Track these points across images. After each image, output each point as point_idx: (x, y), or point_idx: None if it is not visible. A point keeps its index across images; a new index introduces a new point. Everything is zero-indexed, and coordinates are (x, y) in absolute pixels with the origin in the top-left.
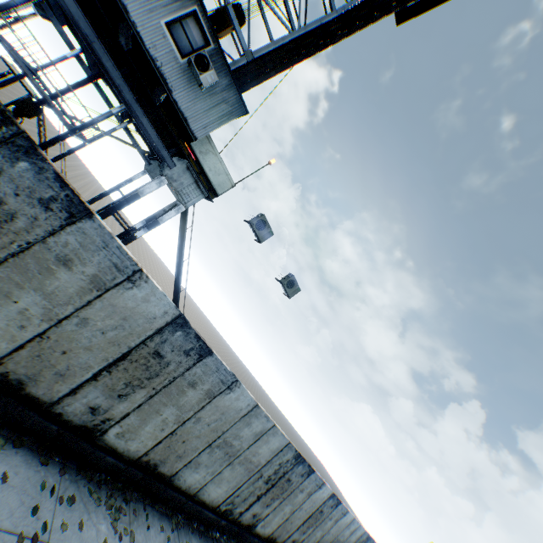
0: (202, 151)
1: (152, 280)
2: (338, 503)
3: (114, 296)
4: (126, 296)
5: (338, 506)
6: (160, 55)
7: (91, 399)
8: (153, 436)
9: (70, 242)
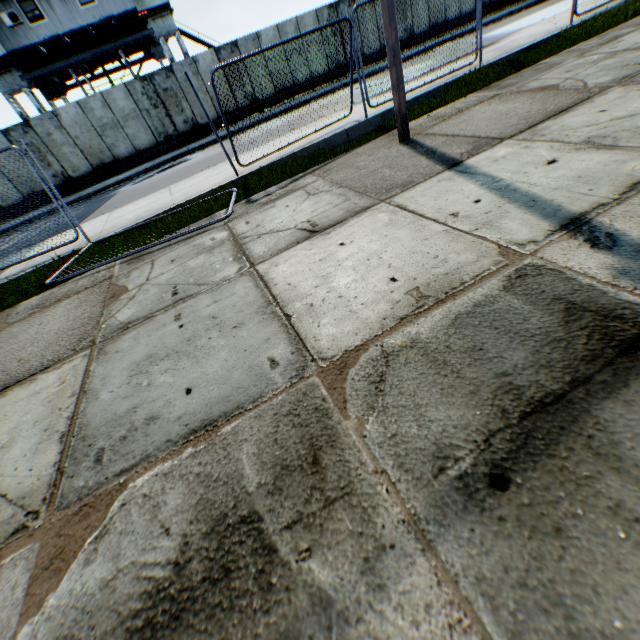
0: (142, 7)
1: (197, 55)
2: None
3: (201, 72)
4: (202, 67)
5: None
6: (98, 17)
7: (240, 97)
8: (268, 83)
9: (180, 77)
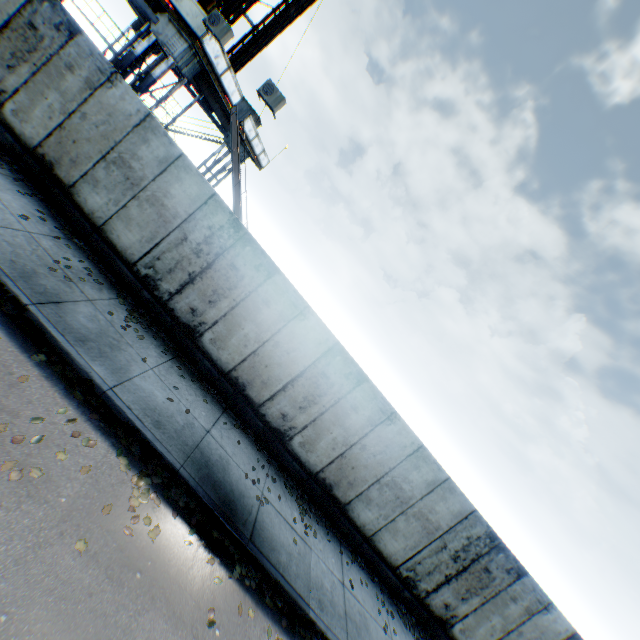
0: (178, 1)
1: None
2: (362, 379)
3: None
4: None
5: (365, 387)
6: None
7: None
8: (45, 125)
9: None
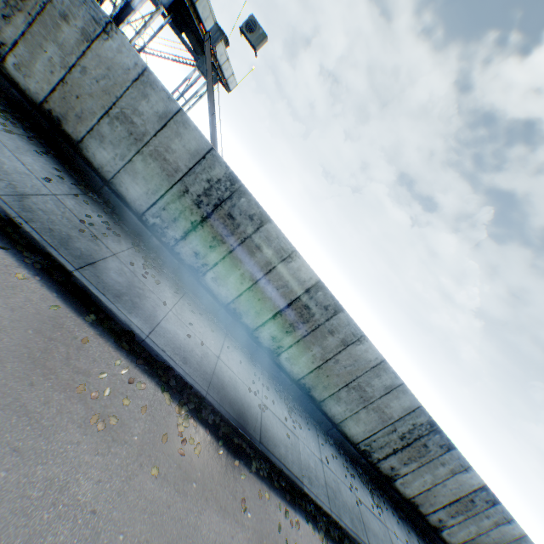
0: None
1: None
2: (338, 310)
3: None
4: None
5: (340, 316)
6: None
7: None
8: (47, 80)
9: None
